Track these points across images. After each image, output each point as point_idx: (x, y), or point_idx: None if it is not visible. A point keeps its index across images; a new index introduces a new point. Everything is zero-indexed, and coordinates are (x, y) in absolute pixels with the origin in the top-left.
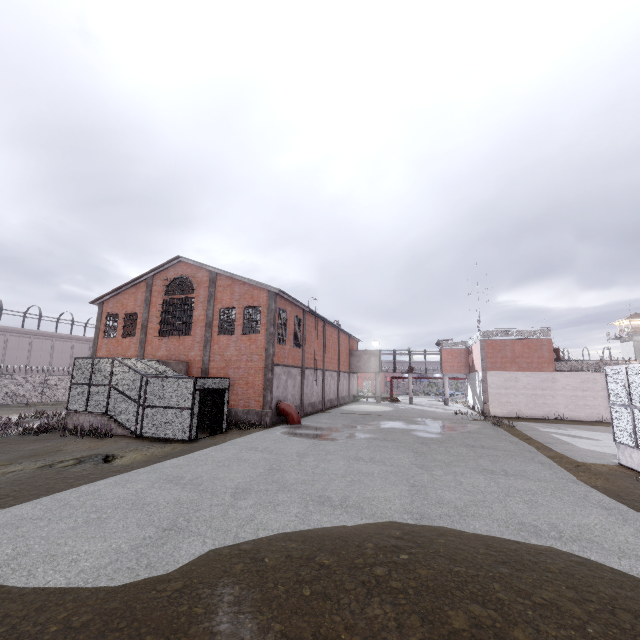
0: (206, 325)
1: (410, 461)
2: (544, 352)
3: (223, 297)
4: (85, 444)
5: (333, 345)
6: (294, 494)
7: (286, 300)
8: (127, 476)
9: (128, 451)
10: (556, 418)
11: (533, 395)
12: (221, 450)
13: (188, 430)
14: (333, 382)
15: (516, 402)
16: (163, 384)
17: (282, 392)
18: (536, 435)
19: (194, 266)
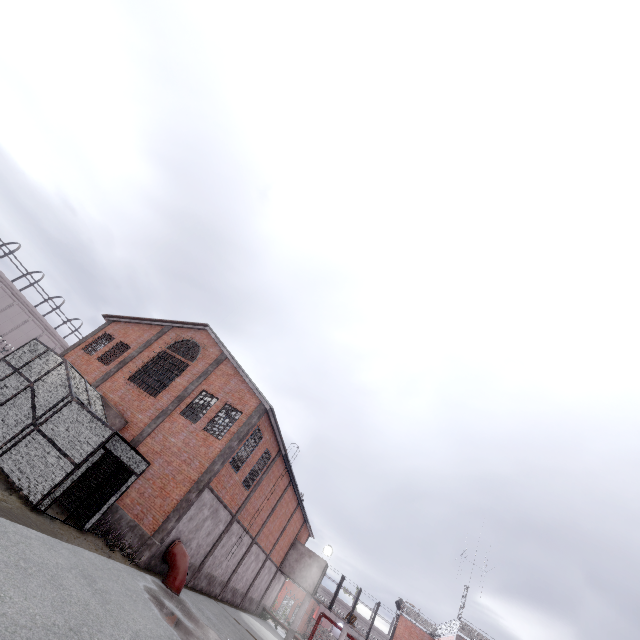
0: (178, 397)
1: None
2: None
3: (215, 381)
4: None
5: (283, 517)
6: None
7: (270, 425)
8: None
9: None
10: None
11: None
12: (51, 547)
13: (47, 491)
14: (254, 566)
15: None
16: (79, 416)
17: (191, 530)
18: None
19: (213, 340)
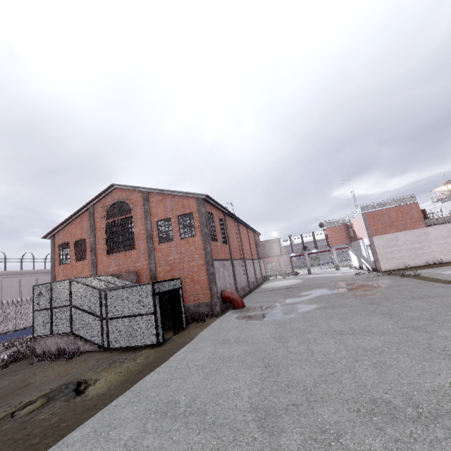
0: (147, 237)
1: (393, 325)
2: (414, 213)
3: (157, 211)
4: (54, 370)
5: (246, 239)
6: (336, 405)
7: (210, 205)
8: (107, 415)
9: (100, 371)
10: (435, 263)
11: (413, 248)
12: (195, 350)
13: (155, 334)
14: (251, 268)
15: (400, 256)
16: (122, 295)
17: (222, 282)
18: (449, 278)
19: (127, 190)
